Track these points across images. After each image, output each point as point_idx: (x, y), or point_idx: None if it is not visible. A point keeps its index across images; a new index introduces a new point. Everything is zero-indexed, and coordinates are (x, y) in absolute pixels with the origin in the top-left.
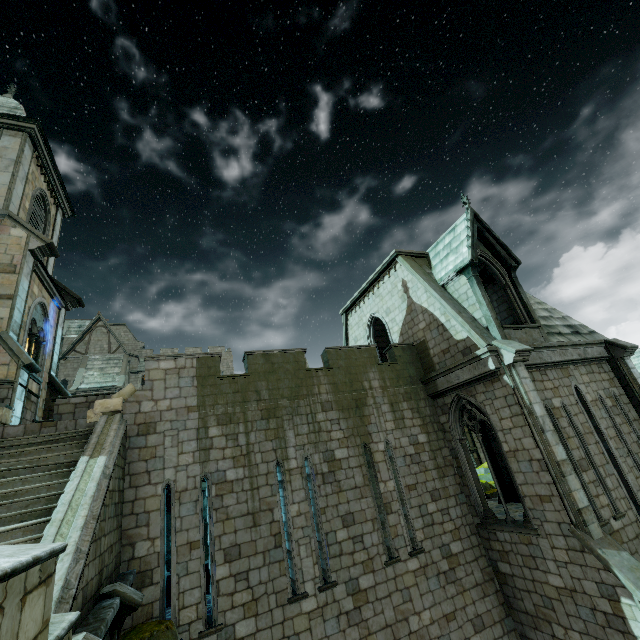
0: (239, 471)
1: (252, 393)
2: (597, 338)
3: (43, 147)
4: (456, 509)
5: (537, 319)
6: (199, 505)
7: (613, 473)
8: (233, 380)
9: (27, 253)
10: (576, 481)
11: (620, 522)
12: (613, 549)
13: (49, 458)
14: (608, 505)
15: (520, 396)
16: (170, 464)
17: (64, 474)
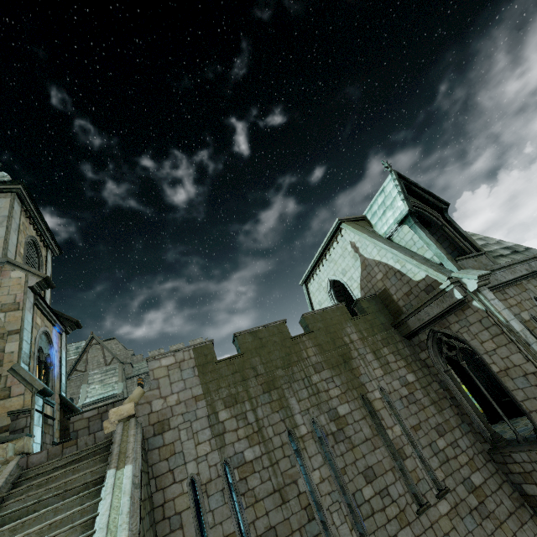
0: (255, 449)
1: (249, 370)
2: (534, 252)
3: (29, 202)
4: (463, 439)
5: (480, 247)
6: (226, 493)
7: None
8: (229, 362)
9: (27, 290)
10: None
11: None
12: None
13: (76, 479)
14: None
15: (494, 317)
16: (190, 457)
17: (94, 493)
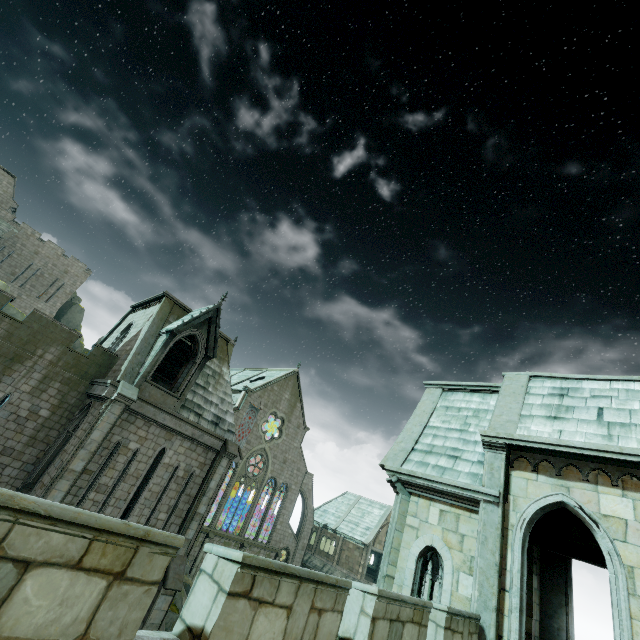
0: None
1: None
2: (226, 436)
3: None
4: (15, 470)
5: (186, 394)
6: None
7: (121, 508)
8: None
9: None
10: (67, 486)
11: None
12: None
13: None
14: None
15: (97, 421)
16: None
17: None
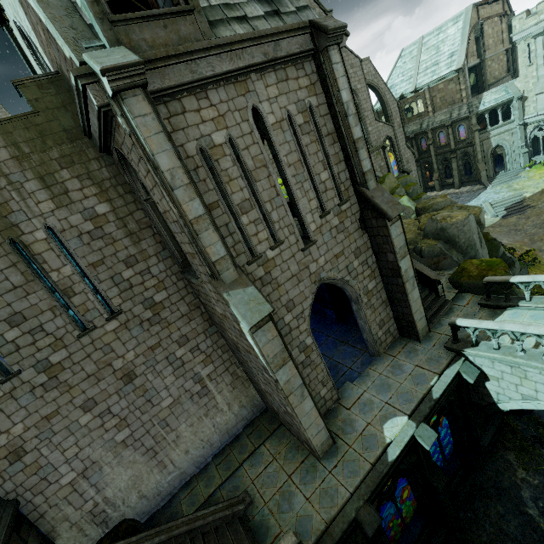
0: None
1: None
2: (304, 19)
3: None
4: (159, 266)
5: None
6: None
7: (283, 204)
8: None
9: None
10: (214, 235)
11: (278, 250)
12: (241, 288)
13: None
14: (268, 239)
15: (141, 146)
16: None
17: None
